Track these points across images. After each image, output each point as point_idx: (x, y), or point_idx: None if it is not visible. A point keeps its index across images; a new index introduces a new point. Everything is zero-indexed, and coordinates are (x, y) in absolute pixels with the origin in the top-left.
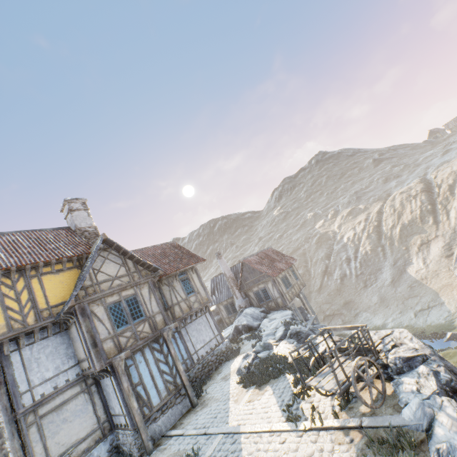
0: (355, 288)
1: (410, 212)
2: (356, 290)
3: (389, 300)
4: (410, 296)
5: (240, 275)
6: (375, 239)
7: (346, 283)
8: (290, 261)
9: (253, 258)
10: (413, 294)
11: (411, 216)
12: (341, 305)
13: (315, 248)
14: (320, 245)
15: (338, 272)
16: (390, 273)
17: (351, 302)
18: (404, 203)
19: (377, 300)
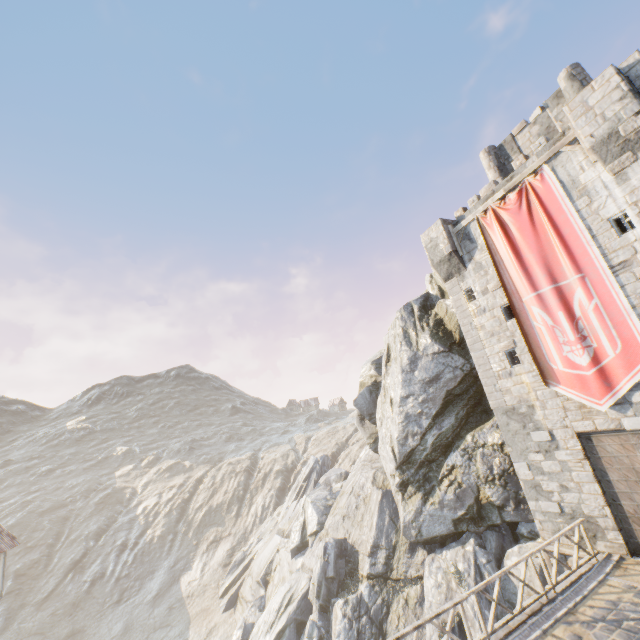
0: (104, 602)
1: (225, 492)
2: (103, 607)
3: (135, 632)
4: (162, 625)
5: None
6: (174, 519)
7: (97, 590)
8: (2, 545)
9: None
10: (167, 621)
11: (224, 497)
12: (60, 639)
13: (91, 511)
14: (101, 509)
15: (97, 567)
16: (162, 581)
17: (81, 632)
18: (226, 478)
19: (120, 629)
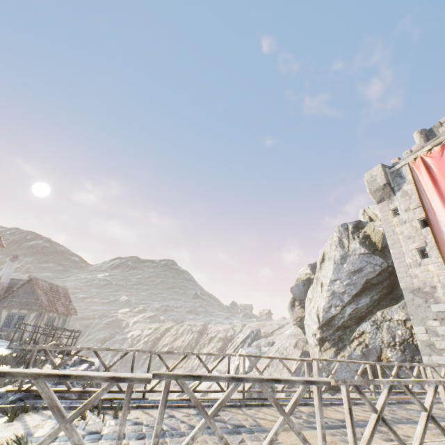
0: None
1: (183, 340)
2: None
3: None
4: None
5: (15, 289)
6: (148, 347)
7: None
8: (71, 310)
9: (44, 283)
10: None
11: (181, 343)
12: None
13: (102, 326)
14: (107, 327)
15: None
16: None
17: None
18: (185, 332)
19: None
